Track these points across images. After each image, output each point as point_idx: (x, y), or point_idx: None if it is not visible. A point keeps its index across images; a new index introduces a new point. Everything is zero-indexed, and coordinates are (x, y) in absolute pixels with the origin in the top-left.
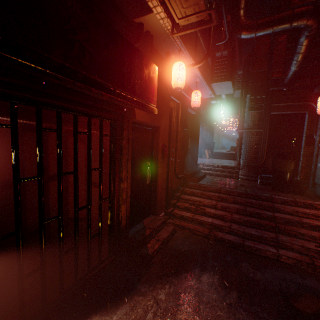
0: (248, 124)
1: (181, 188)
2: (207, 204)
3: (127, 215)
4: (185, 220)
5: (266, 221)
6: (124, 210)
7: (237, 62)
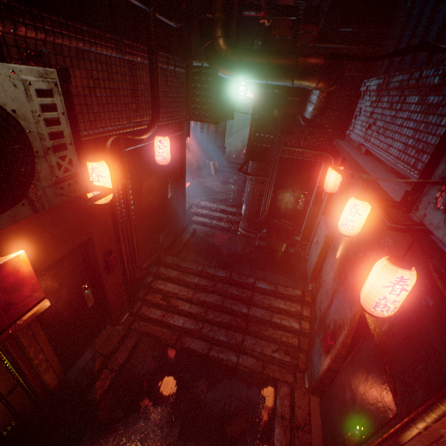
0: (253, 165)
1: (154, 271)
2: (182, 297)
3: (58, 374)
4: (153, 322)
5: (239, 320)
6: (50, 375)
7: (264, 8)
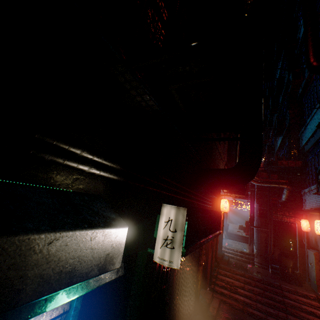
0: (258, 223)
1: (217, 269)
2: (237, 285)
3: (200, 287)
4: (224, 295)
5: (279, 304)
6: (199, 283)
7: None
